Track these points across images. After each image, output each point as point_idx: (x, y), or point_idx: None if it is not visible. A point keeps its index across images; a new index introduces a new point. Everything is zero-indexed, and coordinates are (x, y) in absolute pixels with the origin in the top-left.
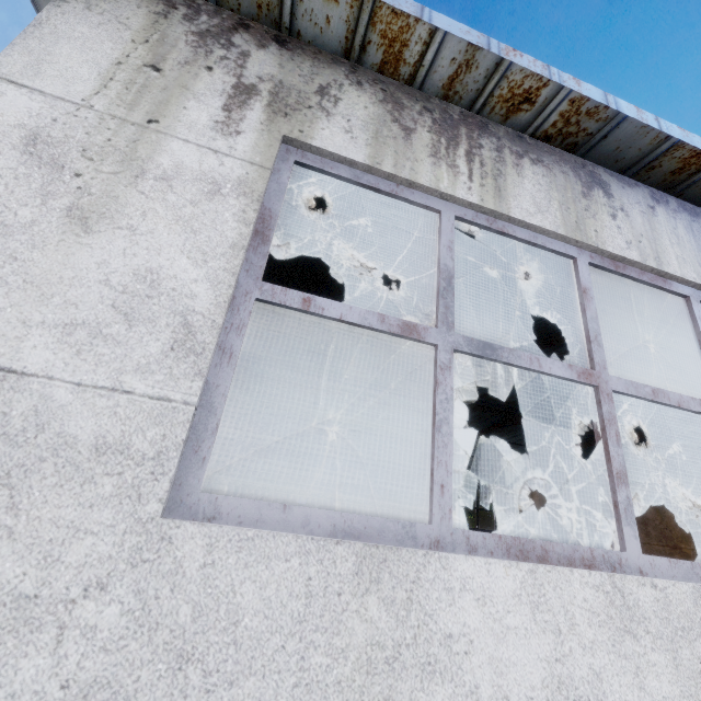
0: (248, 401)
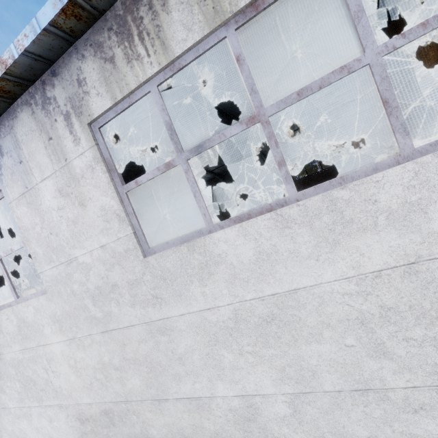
0: (150, 194)
